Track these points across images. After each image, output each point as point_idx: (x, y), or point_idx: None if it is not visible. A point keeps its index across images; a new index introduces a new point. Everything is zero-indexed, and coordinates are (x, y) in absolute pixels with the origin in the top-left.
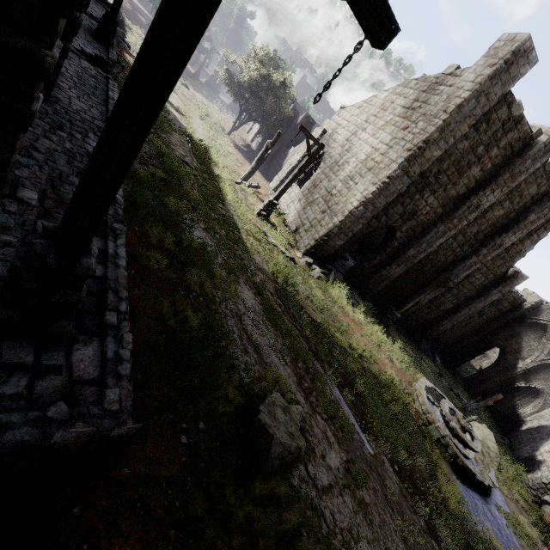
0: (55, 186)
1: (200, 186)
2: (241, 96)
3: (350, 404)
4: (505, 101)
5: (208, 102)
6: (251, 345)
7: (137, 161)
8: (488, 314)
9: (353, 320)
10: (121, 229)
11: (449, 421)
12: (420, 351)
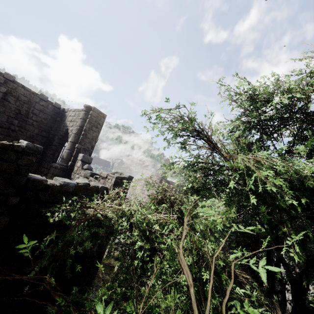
0: None
1: None
2: None
3: None
4: (167, 182)
5: None
6: None
7: None
8: None
9: None
10: None
11: None
12: None
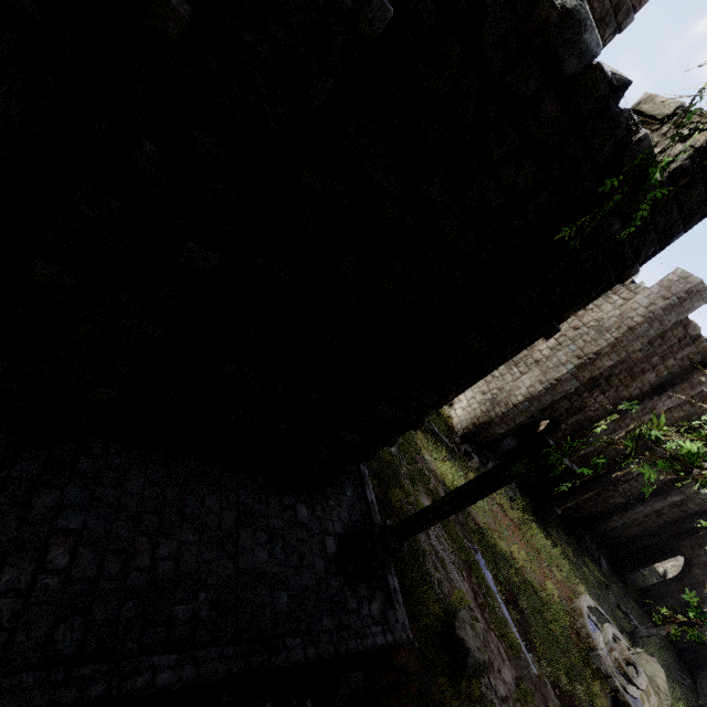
0: None
1: None
2: None
3: (515, 622)
4: (681, 323)
5: None
6: (439, 561)
7: None
8: (669, 515)
9: (512, 520)
10: (368, 476)
11: (612, 650)
12: (582, 552)
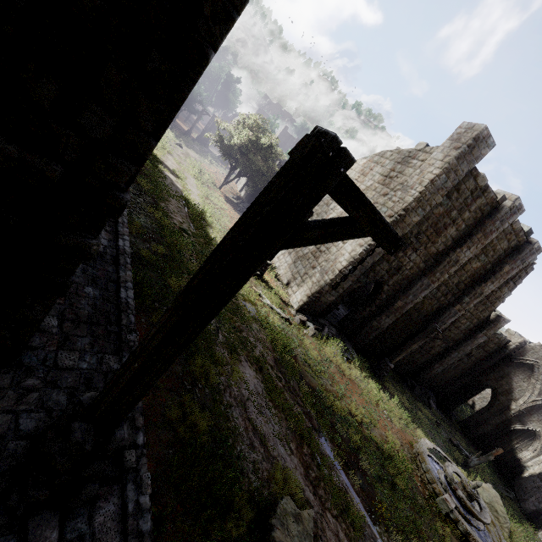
0: (72, 304)
1: (198, 253)
2: (231, 157)
3: (357, 489)
4: (471, 175)
5: (200, 157)
6: (257, 437)
7: (140, 240)
8: (476, 356)
9: (350, 379)
10: (134, 340)
11: (456, 490)
12: (415, 399)
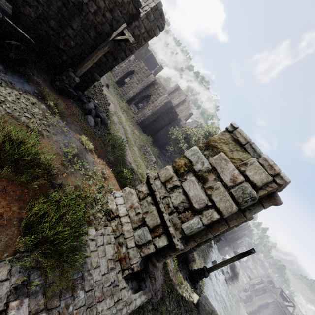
0: None
1: None
2: None
3: None
4: None
5: None
6: None
7: None
8: None
9: None
10: None
11: None
12: None
